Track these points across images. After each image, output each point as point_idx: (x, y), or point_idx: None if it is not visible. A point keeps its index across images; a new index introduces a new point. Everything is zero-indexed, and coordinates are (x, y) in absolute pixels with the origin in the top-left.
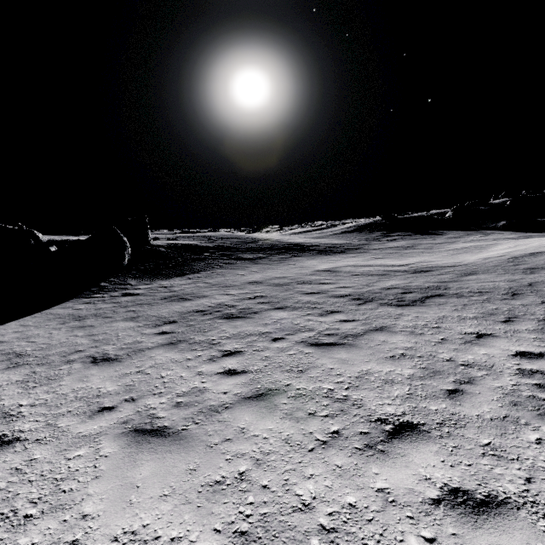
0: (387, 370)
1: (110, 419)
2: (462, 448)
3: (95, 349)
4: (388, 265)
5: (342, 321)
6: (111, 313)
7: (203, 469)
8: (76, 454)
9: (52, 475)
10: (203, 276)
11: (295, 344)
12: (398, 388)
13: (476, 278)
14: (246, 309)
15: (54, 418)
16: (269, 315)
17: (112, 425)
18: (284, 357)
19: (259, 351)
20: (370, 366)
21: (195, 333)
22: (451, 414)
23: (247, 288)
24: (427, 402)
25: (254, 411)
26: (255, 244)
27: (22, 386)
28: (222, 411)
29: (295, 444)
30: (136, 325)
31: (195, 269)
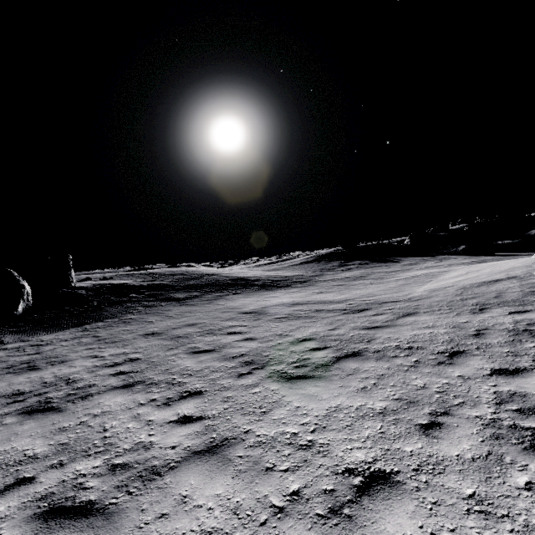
0: None
1: None
2: None
3: None
4: (326, 301)
5: (180, 421)
6: None
7: None
8: None
9: None
10: (103, 325)
11: (20, 508)
12: None
13: (413, 321)
14: (83, 388)
15: None
16: (94, 404)
17: None
18: None
19: None
20: None
21: None
22: None
23: (133, 344)
24: None
25: None
26: (197, 281)
27: None
28: None
29: None
30: None
31: (103, 316)
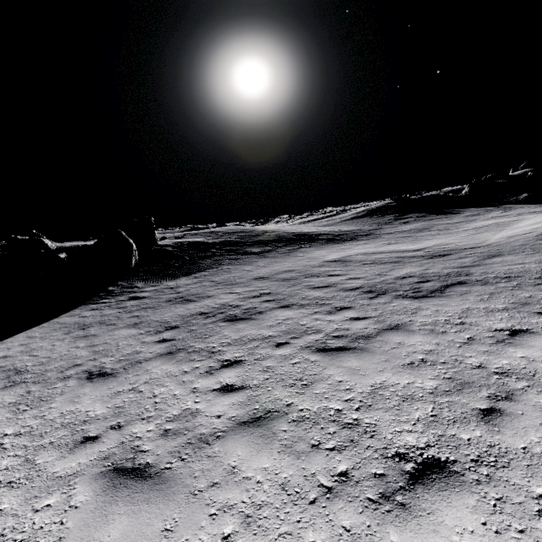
0: (405, 383)
1: (91, 453)
2: (509, 501)
3: (93, 362)
4: (402, 250)
5: (353, 319)
6: (115, 320)
7: (181, 530)
8: (45, 503)
9: (13, 535)
10: (209, 274)
11: (300, 350)
12: (420, 408)
13: (501, 261)
14: (250, 309)
15: (34, 452)
16: (274, 315)
17: (92, 462)
18: (287, 367)
19: (260, 360)
20: (385, 377)
21: (195, 339)
22: (489, 446)
23: (253, 285)
24: (456, 428)
25: (248, 442)
26: (262, 237)
27: (13, 409)
28: (213, 442)
29: (294, 492)
30: (138, 333)
31: (201, 267)
